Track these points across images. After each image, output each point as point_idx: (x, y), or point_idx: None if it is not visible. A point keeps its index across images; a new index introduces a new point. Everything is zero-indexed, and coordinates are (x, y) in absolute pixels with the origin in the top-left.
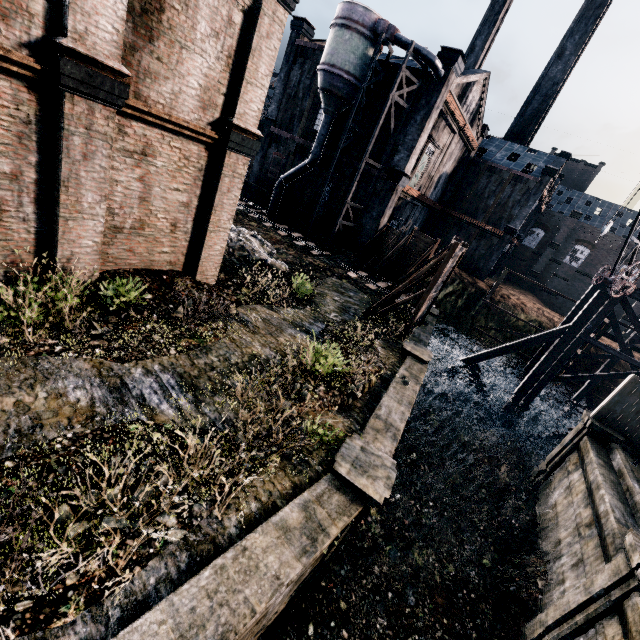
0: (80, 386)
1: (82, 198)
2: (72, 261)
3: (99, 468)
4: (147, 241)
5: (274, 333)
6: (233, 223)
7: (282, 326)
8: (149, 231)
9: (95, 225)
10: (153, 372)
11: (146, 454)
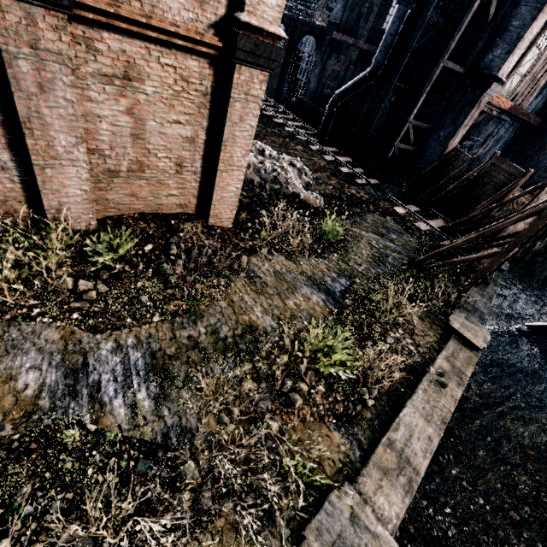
0: (37, 365)
1: (53, 141)
2: (63, 211)
3: (2, 501)
4: (150, 184)
5: (283, 293)
6: (277, 148)
7: (296, 283)
8: (150, 173)
9: (78, 172)
10: (124, 348)
11: (67, 481)
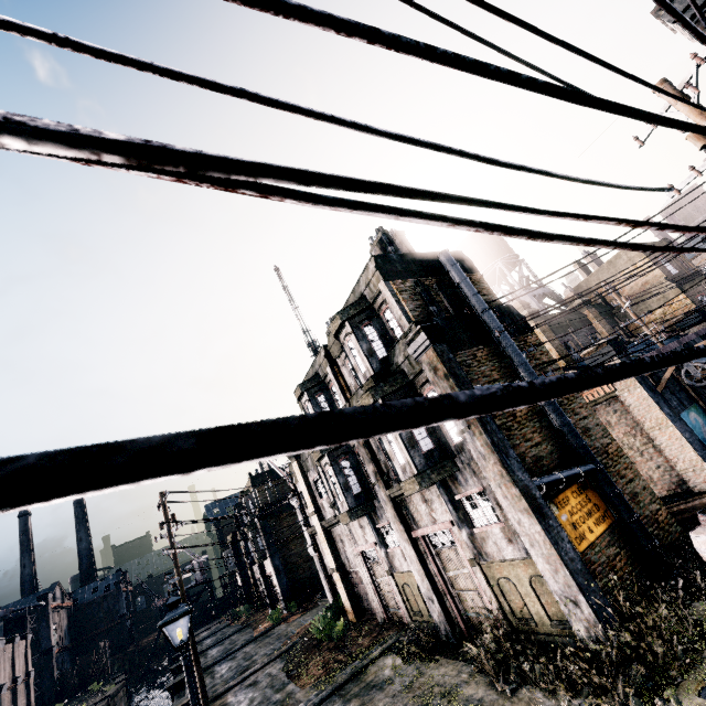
0: None
1: None
2: None
3: None
4: None
5: None
6: None
7: None
8: None
9: None
10: None
11: None
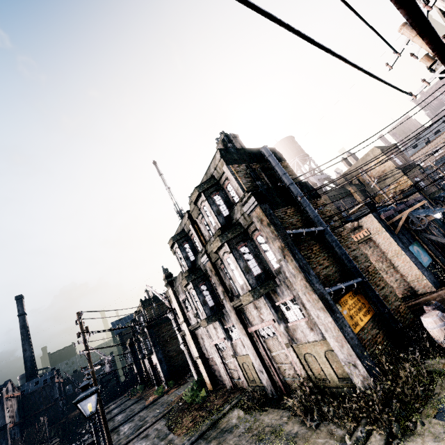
0: None
1: None
2: None
3: None
4: None
5: None
6: None
7: None
8: None
9: None
10: None
11: None
